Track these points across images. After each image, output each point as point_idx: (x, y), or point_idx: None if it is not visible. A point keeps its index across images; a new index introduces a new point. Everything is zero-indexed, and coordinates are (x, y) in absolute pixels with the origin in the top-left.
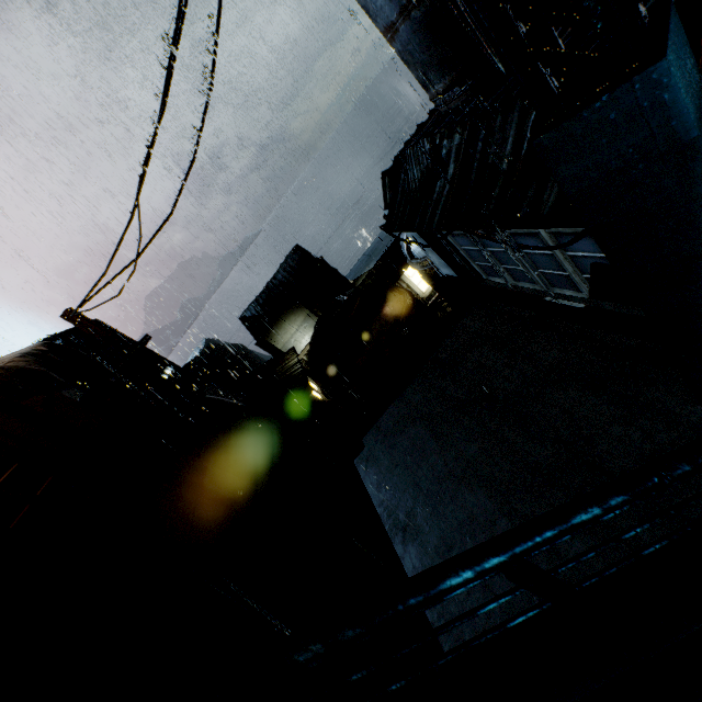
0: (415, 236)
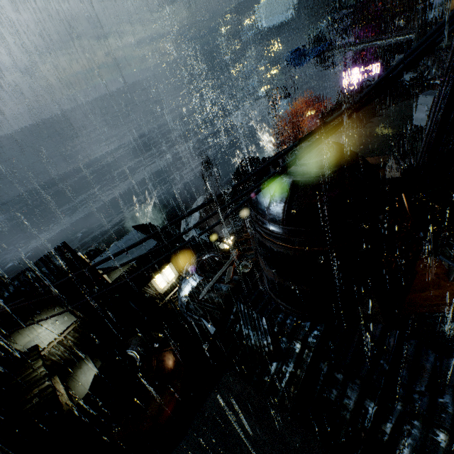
0: None
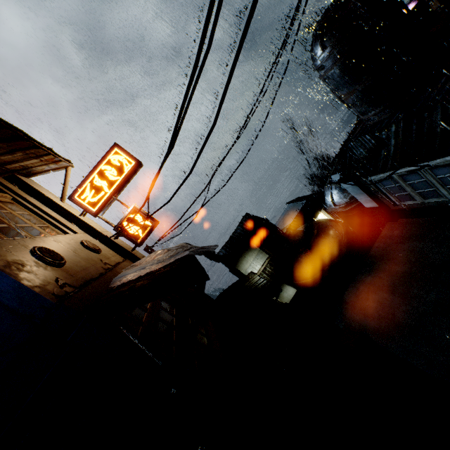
0: (351, 186)
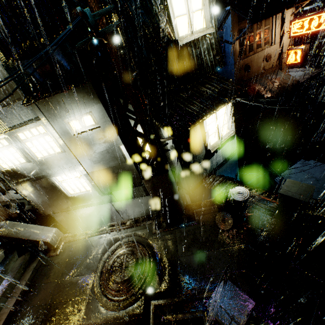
0: None
